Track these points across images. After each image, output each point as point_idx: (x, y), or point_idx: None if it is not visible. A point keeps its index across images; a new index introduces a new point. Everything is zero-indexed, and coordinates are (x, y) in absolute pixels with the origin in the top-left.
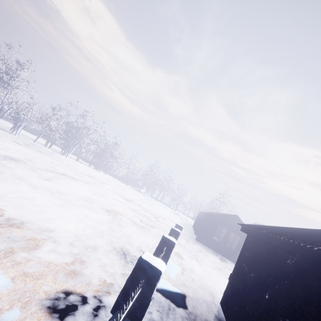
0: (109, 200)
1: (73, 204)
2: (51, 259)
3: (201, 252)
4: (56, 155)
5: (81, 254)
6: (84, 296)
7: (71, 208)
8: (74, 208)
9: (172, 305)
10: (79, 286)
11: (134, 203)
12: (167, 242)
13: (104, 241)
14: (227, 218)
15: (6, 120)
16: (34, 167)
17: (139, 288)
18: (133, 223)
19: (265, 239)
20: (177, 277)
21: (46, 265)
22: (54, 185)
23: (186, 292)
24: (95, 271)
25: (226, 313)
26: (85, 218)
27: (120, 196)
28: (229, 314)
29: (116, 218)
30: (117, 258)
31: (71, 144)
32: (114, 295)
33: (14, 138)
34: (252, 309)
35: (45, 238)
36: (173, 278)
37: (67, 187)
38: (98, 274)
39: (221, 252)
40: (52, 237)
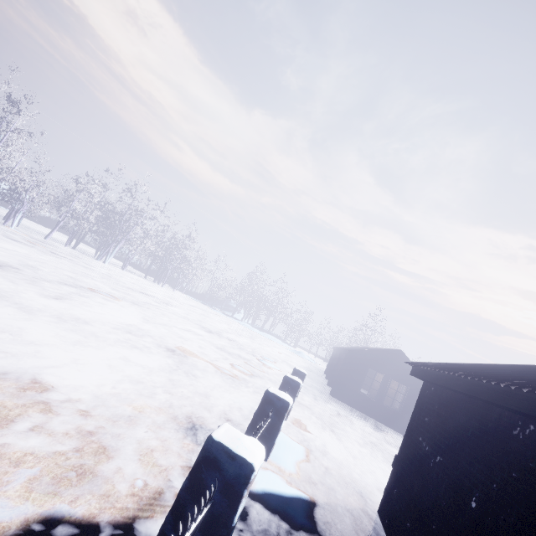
0: (175, 332)
1: (102, 339)
2: (29, 447)
3: (340, 415)
4: (85, 260)
5: (101, 432)
6: (90, 525)
7: (97, 346)
8: (104, 347)
9: (285, 526)
10: (83, 503)
11: (221, 336)
12: (275, 401)
13: (155, 404)
14: (384, 356)
15: (0, 205)
16: (37, 278)
17: (203, 506)
18: (217, 370)
19: (462, 390)
20: (295, 467)
21: (13, 461)
22: (71, 308)
23: (313, 494)
24: (127, 465)
25: (390, 532)
26: (122, 364)
27: (197, 326)
28: (396, 534)
29: (185, 363)
30: (178, 437)
31: (112, 241)
32: (161, 516)
33: (9, 231)
34: (442, 528)
35: (27, 404)
36: (288, 468)
37: (96, 311)
38: (131, 471)
39: (376, 415)
40: (43, 403)
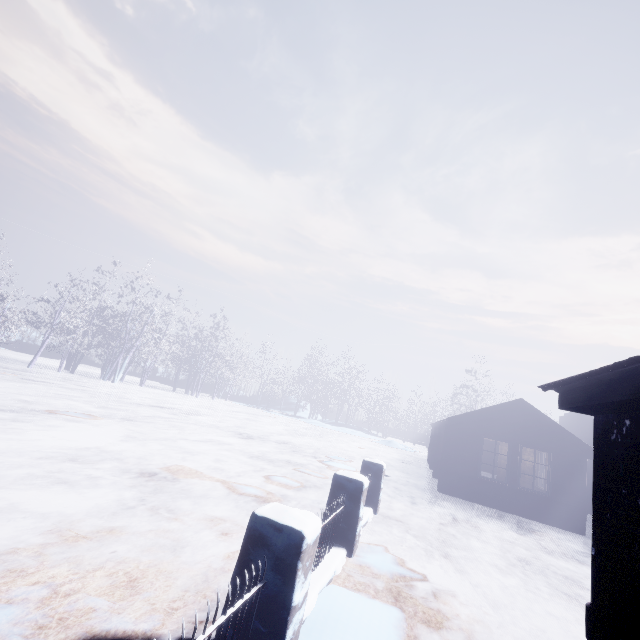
0: (181, 446)
1: None
2: None
3: (457, 522)
4: (81, 382)
5: None
6: None
7: None
8: None
9: None
10: None
11: (267, 440)
12: (270, 536)
13: None
14: (501, 415)
15: None
16: None
17: None
18: (232, 491)
19: None
20: None
21: None
22: None
23: None
24: None
25: None
26: None
27: (229, 433)
28: None
29: (167, 491)
30: None
31: (119, 352)
32: None
33: None
34: None
35: None
36: None
37: (27, 438)
38: None
39: (514, 507)
40: None
